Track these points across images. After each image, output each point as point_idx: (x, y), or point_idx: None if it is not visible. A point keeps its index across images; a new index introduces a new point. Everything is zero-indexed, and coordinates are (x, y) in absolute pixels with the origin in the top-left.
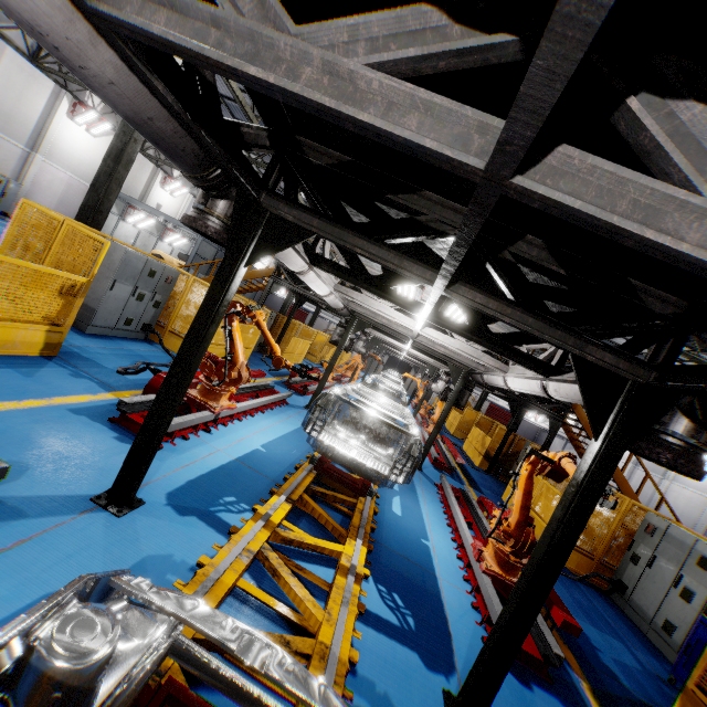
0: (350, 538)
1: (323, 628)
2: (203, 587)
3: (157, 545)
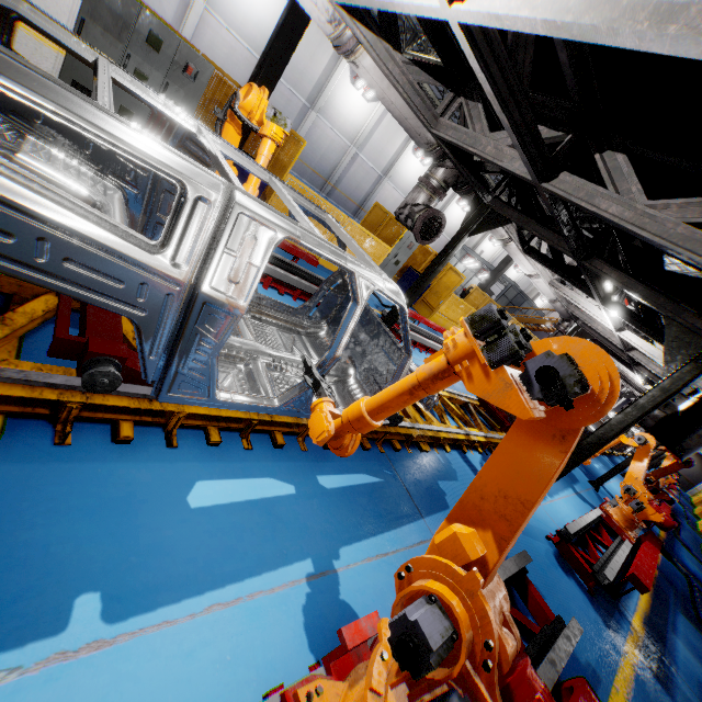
0: None
1: None
2: None
3: None
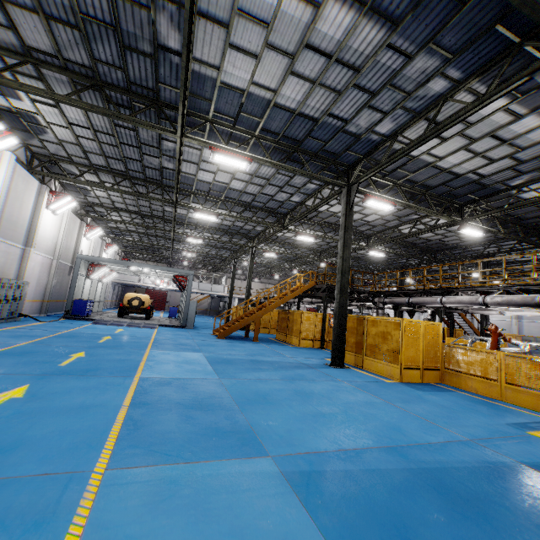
0: None
1: None
2: None
3: None
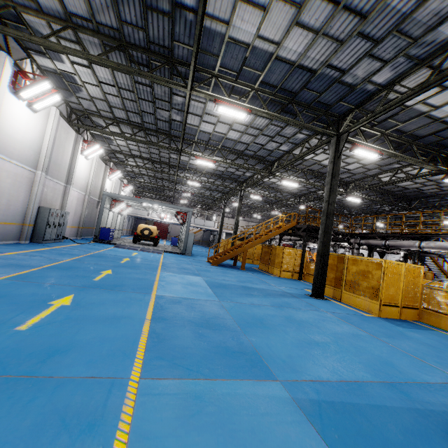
0: None
1: None
2: None
3: None
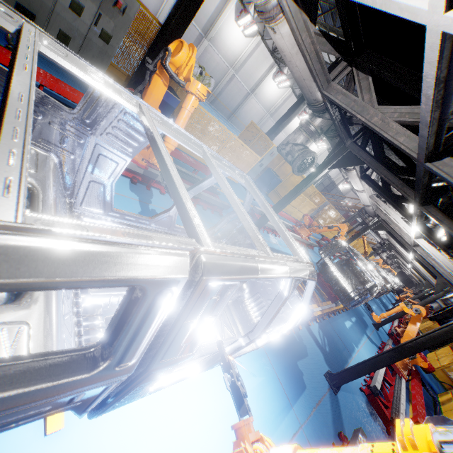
0: None
1: None
2: None
3: None
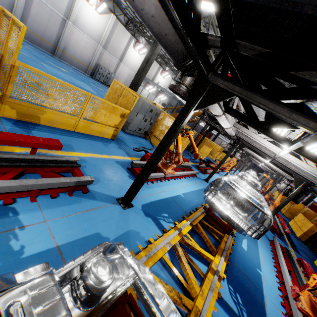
0: (218, 254)
1: (198, 298)
2: (149, 254)
3: (135, 226)
